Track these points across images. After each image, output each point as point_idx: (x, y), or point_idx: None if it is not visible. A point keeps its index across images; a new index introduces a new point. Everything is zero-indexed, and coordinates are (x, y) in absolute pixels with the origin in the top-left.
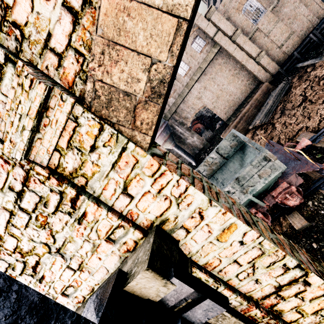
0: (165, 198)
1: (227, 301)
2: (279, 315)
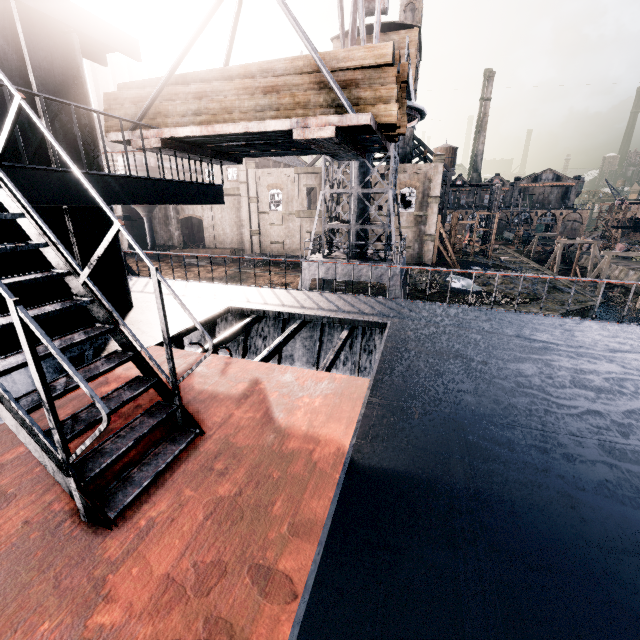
0: None
1: None
2: None
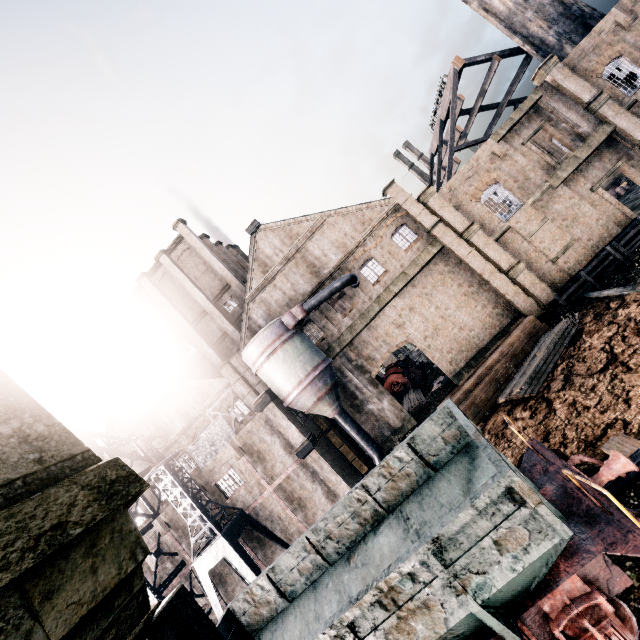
0: None
1: None
2: None
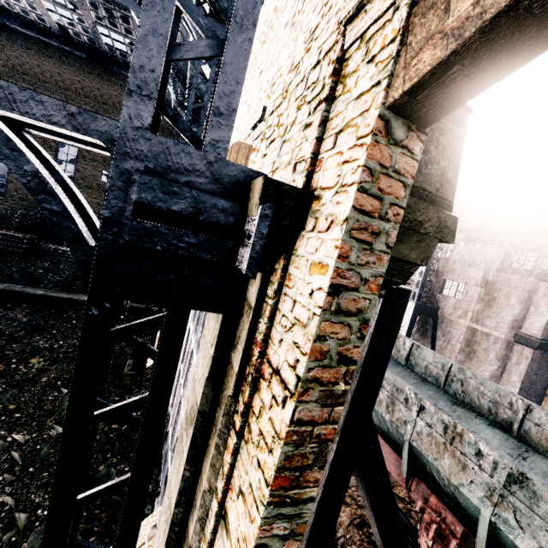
0: (340, 175)
1: (252, 276)
2: (256, 389)
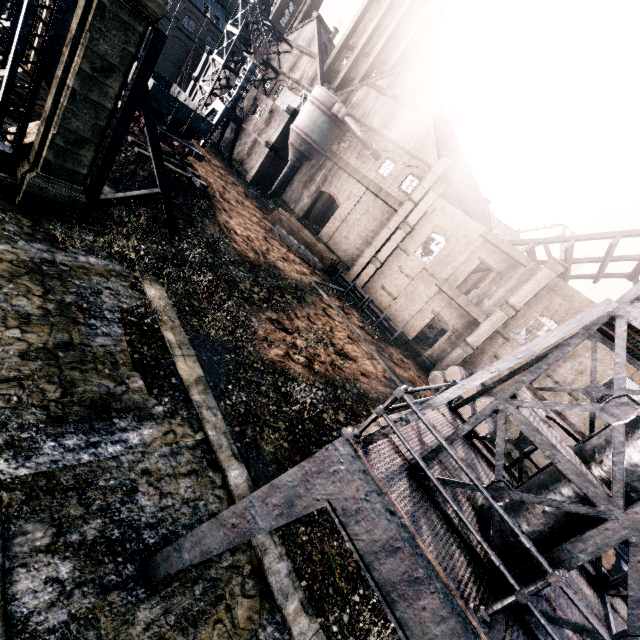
0: None
1: None
2: None
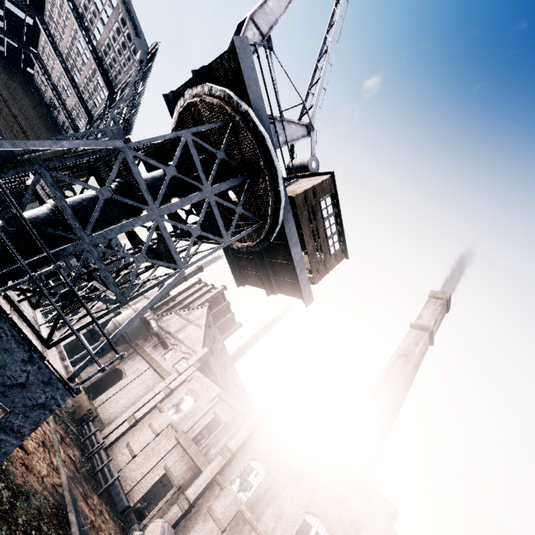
0: None
1: None
2: None
